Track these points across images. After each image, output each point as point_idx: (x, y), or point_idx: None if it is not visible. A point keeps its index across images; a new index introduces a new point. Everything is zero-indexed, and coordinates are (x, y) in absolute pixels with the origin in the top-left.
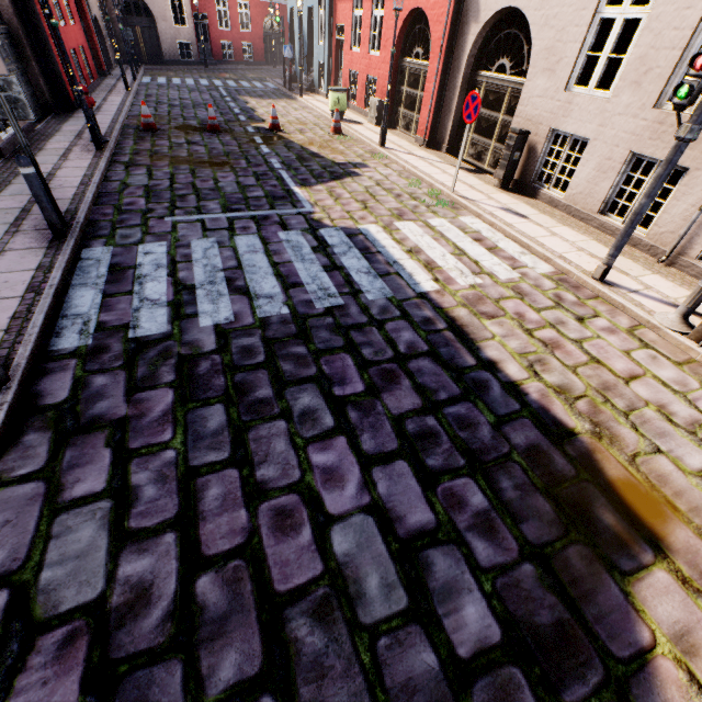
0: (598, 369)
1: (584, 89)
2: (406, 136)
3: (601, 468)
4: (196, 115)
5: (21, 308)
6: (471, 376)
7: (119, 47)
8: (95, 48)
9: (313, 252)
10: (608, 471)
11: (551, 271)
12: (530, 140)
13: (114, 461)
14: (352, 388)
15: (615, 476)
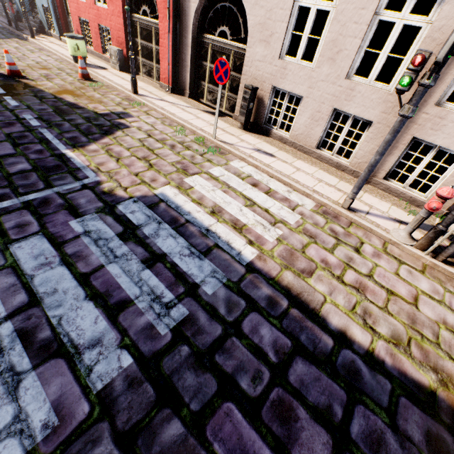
0: (397, 301)
1: (293, 59)
2: (150, 81)
3: None
4: None
5: None
6: (340, 363)
7: None
8: None
9: (122, 242)
10: None
11: (314, 205)
12: (258, 94)
13: None
14: None
15: None
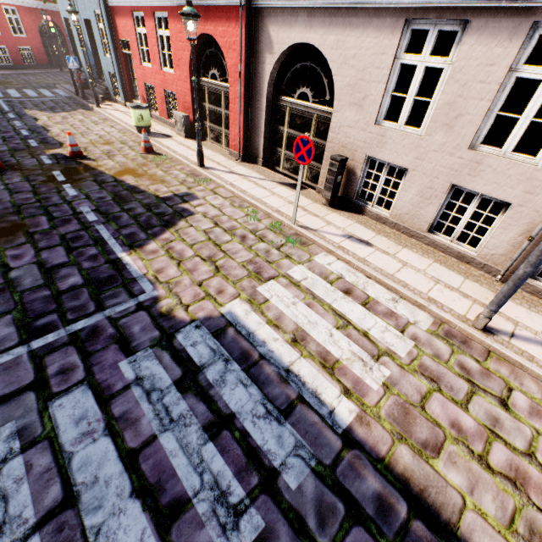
0: None
1: (394, 124)
2: (218, 148)
3: None
4: None
5: None
6: None
7: None
8: None
9: (180, 395)
10: None
11: (431, 322)
12: (347, 164)
13: None
14: None
15: None
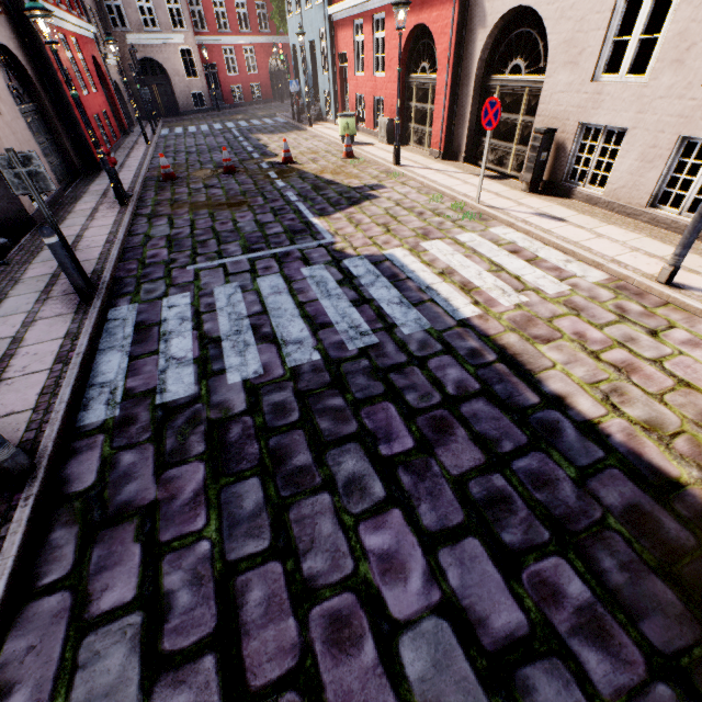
0: (690, 394)
1: (614, 77)
2: (419, 151)
3: None
4: (212, 159)
5: (49, 382)
6: (536, 418)
7: (138, 106)
8: (117, 110)
9: (339, 286)
10: None
11: (604, 278)
12: (557, 138)
13: (144, 559)
14: (400, 445)
15: None
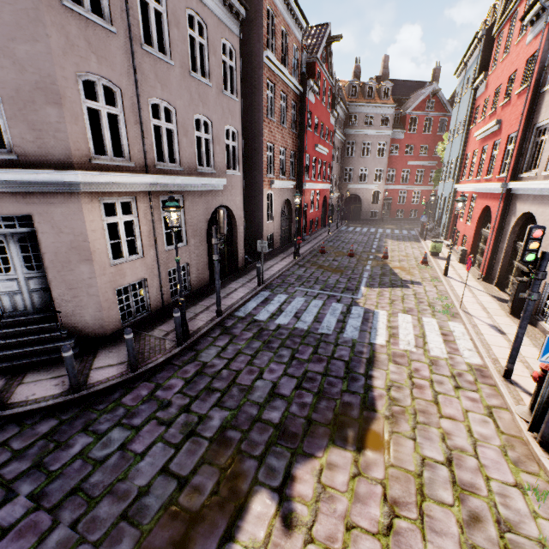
0: (431, 405)
1: None
2: (475, 271)
3: (371, 424)
4: (350, 247)
5: (235, 302)
6: (354, 375)
7: (340, 214)
8: (325, 216)
9: (339, 313)
10: (373, 426)
11: (477, 363)
12: None
13: (228, 342)
14: (302, 356)
15: (374, 429)
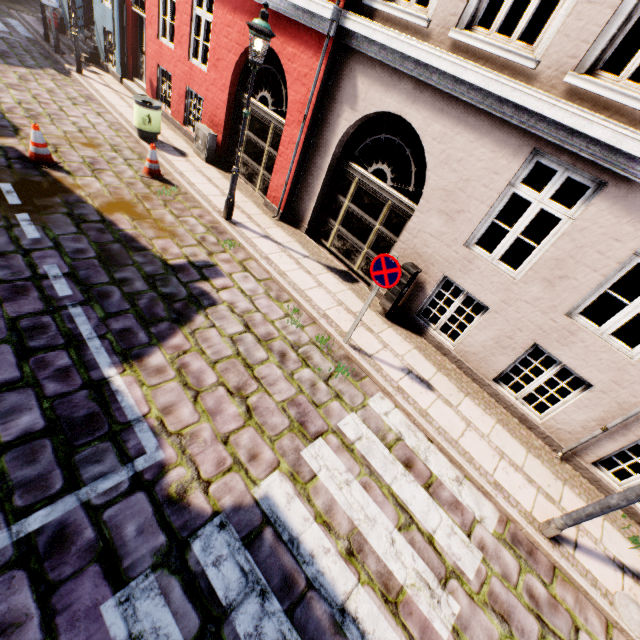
0: None
1: (486, 254)
2: (250, 190)
3: None
4: None
5: None
6: None
7: None
8: None
9: None
10: None
11: (498, 519)
12: (418, 275)
13: None
14: None
15: None
